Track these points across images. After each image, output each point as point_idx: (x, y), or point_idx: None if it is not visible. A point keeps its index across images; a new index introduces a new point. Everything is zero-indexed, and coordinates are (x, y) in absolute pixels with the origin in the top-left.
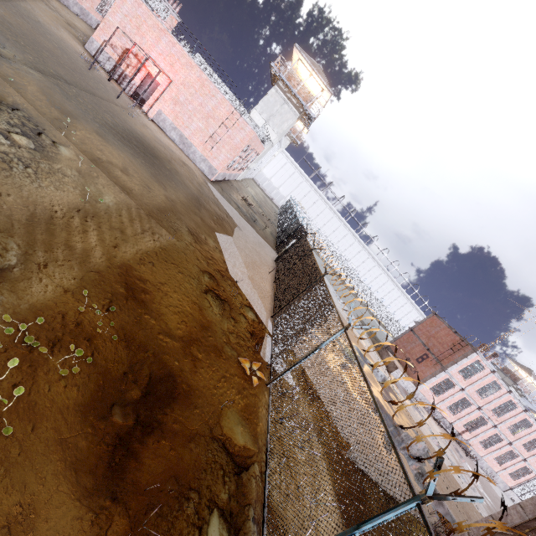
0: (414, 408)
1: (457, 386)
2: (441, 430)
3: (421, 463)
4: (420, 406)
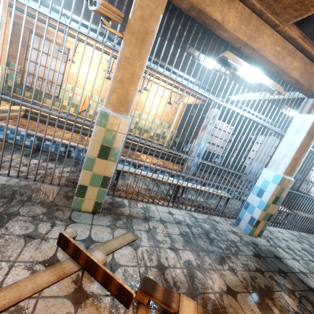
0: None
1: None
2: None
3: None
4: None
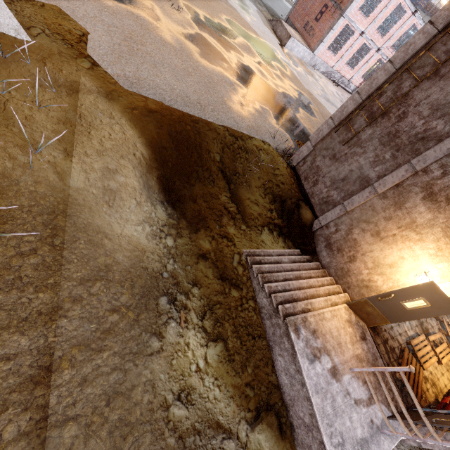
0: (307, 74)
1: (357, 32)
2: (338, 90)
3: (294, 112)
4: (318, 73)
